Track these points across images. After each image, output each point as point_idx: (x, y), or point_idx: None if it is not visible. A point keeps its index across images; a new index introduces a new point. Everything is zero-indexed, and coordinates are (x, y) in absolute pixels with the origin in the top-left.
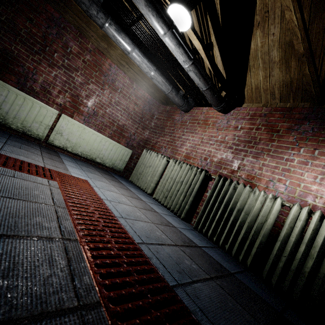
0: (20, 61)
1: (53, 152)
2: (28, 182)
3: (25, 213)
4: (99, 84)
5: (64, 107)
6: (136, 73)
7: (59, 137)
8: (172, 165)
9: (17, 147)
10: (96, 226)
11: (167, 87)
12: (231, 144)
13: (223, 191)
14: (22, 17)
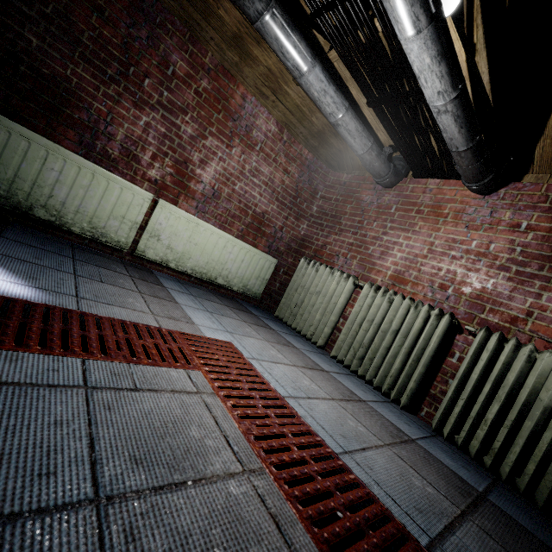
0: (83, 99)
1: (147, 275)
2: (164, 395)
3: (224, 546)
4: (224, 136)
5: (162, 186)
6: (288, 111)
7: (155, 244)
8: (370, 296)
9: (96, 280)
10: (343, 520)
11: (364, 142)
12: (506, 261)
13: (501, 364)
14: (84, 5)
